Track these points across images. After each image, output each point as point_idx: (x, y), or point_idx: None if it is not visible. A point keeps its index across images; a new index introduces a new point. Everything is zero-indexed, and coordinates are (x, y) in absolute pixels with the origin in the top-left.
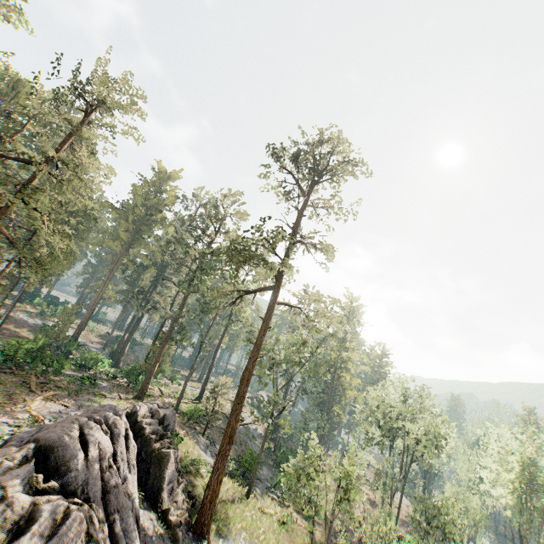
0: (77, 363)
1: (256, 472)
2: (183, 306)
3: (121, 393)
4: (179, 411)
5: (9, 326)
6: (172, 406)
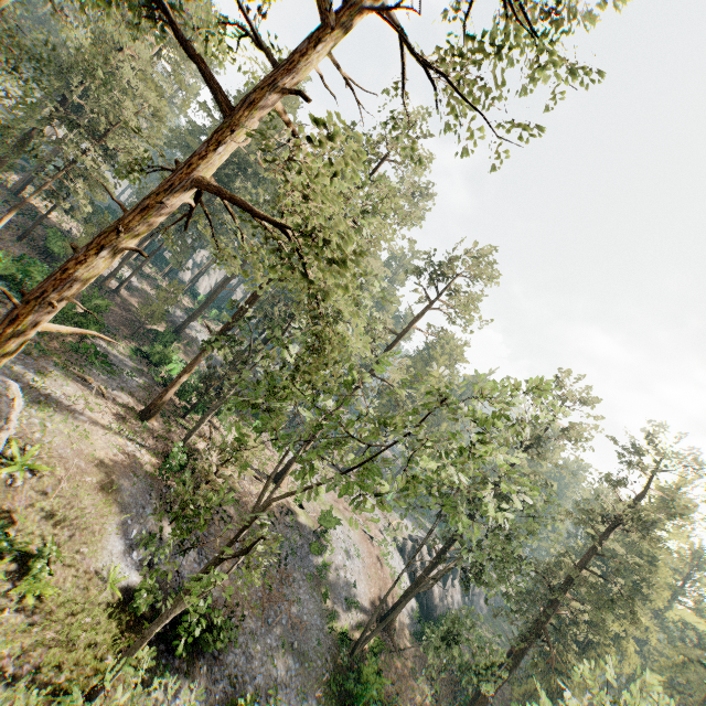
0: (144, 352)
1: (131, 654)
2: (255, 298)
3: (135, 398)
4: (191, 466)
5: (131, 298)
6: (187, 454)
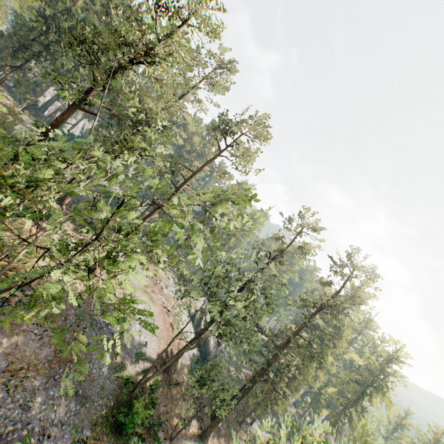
0: None
1: None
2: (57, 120)
3: None
4: None
5: None
6: None
